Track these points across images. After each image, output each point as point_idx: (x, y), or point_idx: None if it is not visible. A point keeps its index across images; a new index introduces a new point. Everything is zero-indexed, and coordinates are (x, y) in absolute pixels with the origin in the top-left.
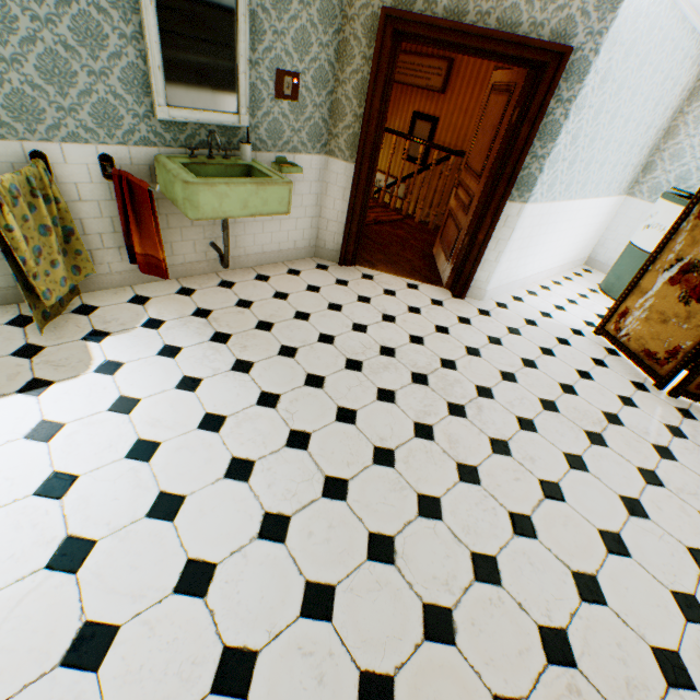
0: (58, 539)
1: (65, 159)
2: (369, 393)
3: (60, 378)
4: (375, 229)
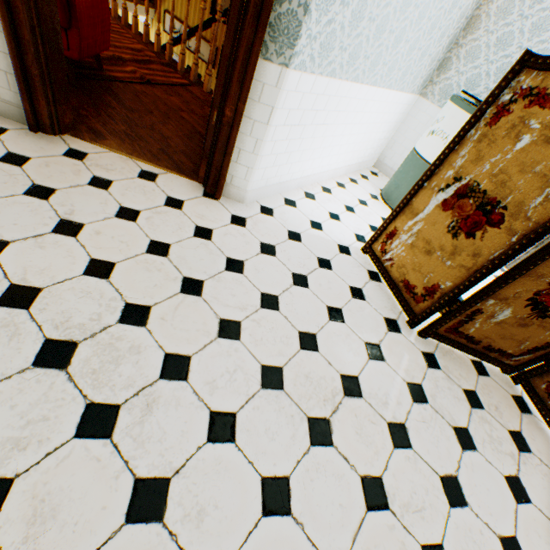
0: None
1: None
2: None
3: None
4: (139, 89)
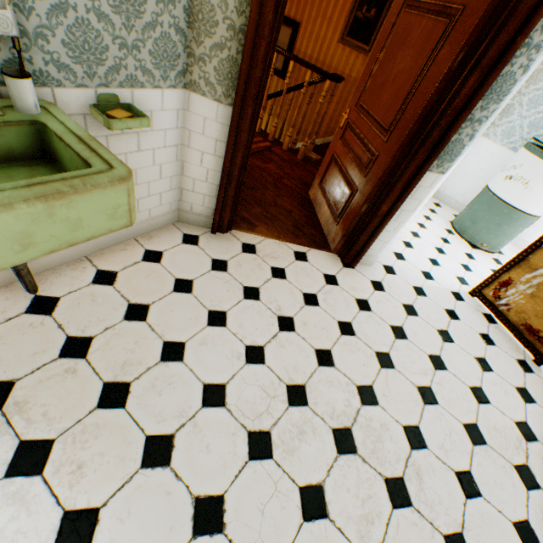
0: None
1: None
2: (290, 507)
3: None
4: None
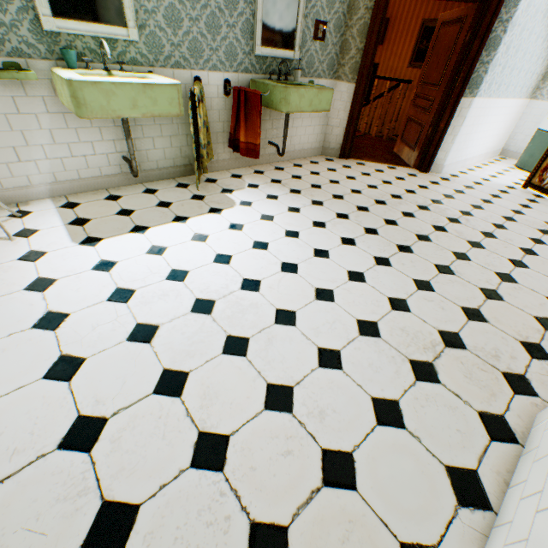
0: (278, 263)
1: (208, 82)
2: (397, 214)
3: (224, 208)
4: None
